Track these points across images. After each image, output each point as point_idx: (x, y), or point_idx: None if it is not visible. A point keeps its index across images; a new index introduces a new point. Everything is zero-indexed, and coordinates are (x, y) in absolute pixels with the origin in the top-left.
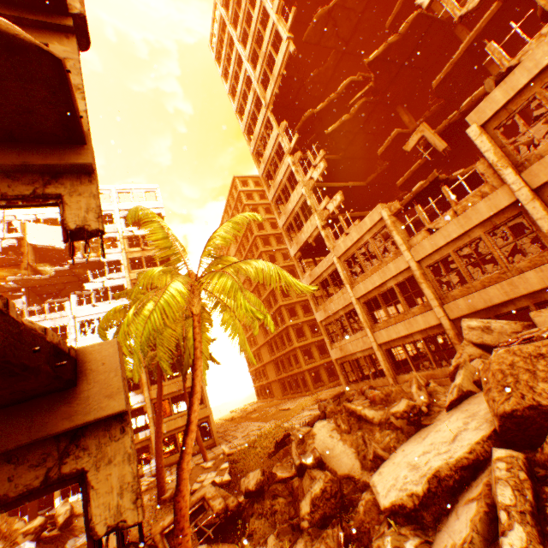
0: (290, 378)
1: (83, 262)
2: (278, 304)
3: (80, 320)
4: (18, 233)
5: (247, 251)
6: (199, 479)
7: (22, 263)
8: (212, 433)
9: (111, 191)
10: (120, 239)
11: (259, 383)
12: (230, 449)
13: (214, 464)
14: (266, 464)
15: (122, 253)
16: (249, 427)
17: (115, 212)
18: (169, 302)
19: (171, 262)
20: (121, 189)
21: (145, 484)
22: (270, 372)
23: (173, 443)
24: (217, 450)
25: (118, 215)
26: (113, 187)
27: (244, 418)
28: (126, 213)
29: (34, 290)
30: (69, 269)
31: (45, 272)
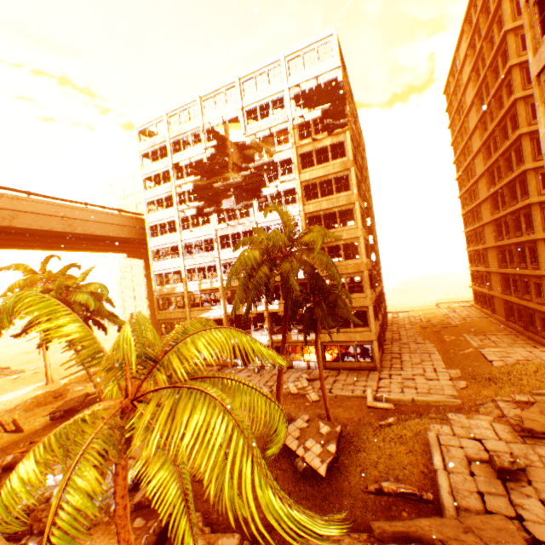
0: (521, 308)
1: (260, 165)
2: (526, 201)
3: (261, 226)
4: (213, 141)
5: (489, 98)
6: (305, 444)
7: (228, 165)
8: (374, 358)
9: (280, 62)
10: (289, 131)
11: (477, 288)
12: (372, 402)
13: (327, 433)
14: (362, 496)
15: (291, 149)
16: (424, 362)
17: (284, 94)
18: (6, 502)
19: (96, 361)
20: (290, 55)
21: (298, 387)
22: (493, 284)
23: (334, 353)
24: (369, 384)
25: (287, 97)
26: (281, 55)
27: (434, 335)
28: (295, 91)
29: (240, 189)
30: (251, 173)
31: (247, 169)
